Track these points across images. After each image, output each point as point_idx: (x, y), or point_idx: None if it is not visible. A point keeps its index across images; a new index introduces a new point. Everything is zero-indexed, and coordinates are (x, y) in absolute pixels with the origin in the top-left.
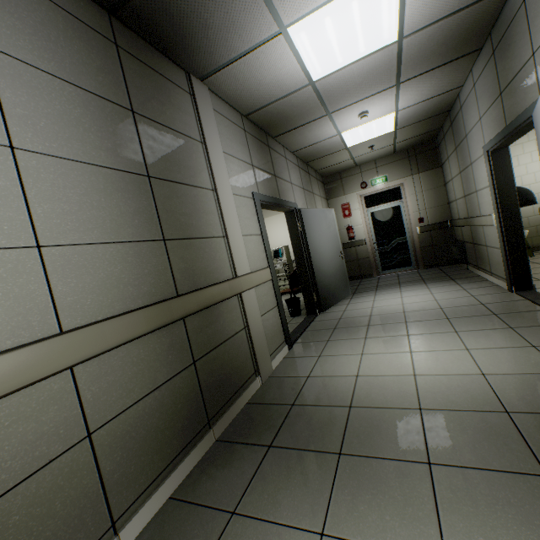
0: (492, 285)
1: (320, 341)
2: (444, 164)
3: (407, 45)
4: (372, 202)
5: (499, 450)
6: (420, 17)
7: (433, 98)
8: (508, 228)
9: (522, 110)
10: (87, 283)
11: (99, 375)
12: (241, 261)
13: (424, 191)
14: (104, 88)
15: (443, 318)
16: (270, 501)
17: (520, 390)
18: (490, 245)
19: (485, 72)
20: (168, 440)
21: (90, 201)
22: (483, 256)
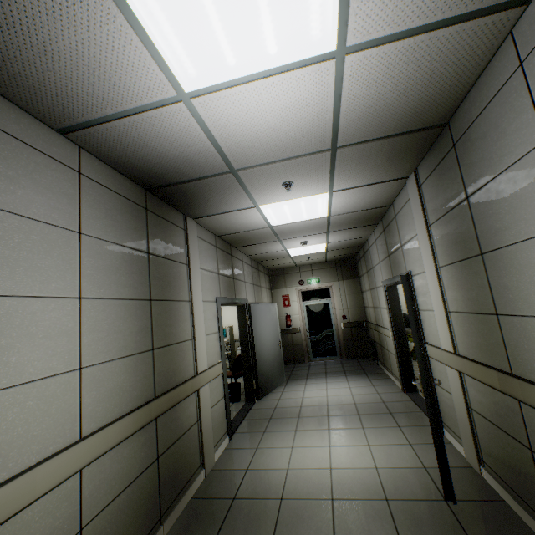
0: (392, 384)
1: (257, 431)
2: (361, 278)
3: (333, 218)
4: (307, 297)
5: (378, 529)
6: (340, 210)
7: (351, 239)
8: (399, 342)
9: (399, 273)
10: (102, 393)
11: (96, 473)
12: (202, 358)
13: (347, 295)
14: (135, 241)
15: (355, 414)
16: None
17: (397, 481)
18: (390, 351)
19: (381, 238)
20: None
21: (114, 327)
22: (387, 357)
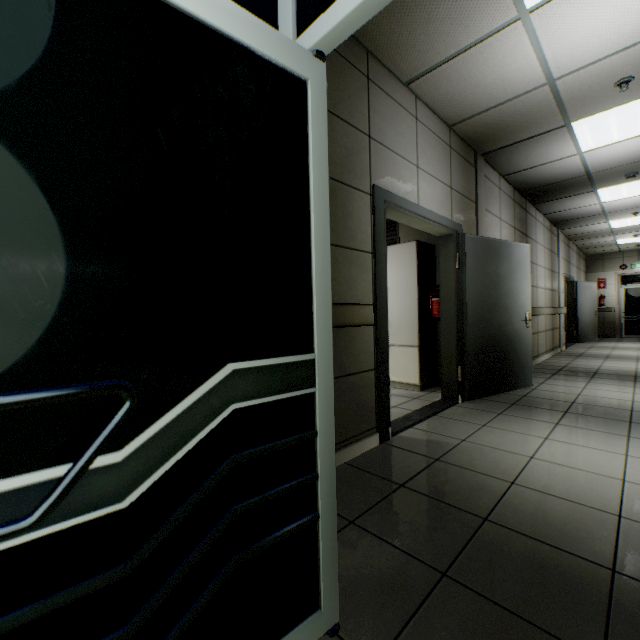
0: None
1: (583, 348)
2: None
3: None
4: (627, 281)
5: None
6: None
7: None
8: None
9: None
10: (546, 298)
11: (546, 319)
12: (560, 302)
13: None
14: (549, 247)
15: None
16: (586, 358)
17: None
18: None
19: None
20: (549, 344)
21: (547, 279)
22: None
